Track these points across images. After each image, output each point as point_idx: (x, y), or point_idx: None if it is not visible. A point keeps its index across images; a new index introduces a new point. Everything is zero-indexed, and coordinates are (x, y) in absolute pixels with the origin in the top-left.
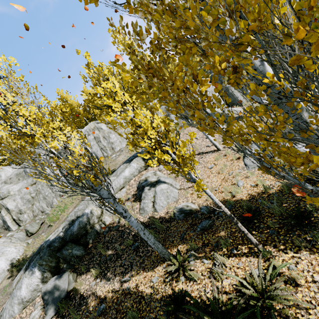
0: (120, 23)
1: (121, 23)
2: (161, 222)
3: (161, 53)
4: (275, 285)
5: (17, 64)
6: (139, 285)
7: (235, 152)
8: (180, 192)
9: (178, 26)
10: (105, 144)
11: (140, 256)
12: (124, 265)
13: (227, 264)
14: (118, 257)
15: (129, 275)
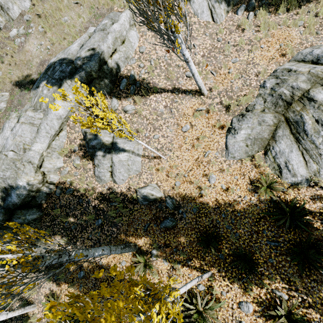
0: None
1: None
2: (123, 201)
3: None
4: (209, 312)
5: None
6: (110, 263)
7: (221, 111)
8: (144, 162)
9: None
10: None
11: (106, 235)
12: (92, 240)
13: (181, 272)
14: (83, 229)
15: None
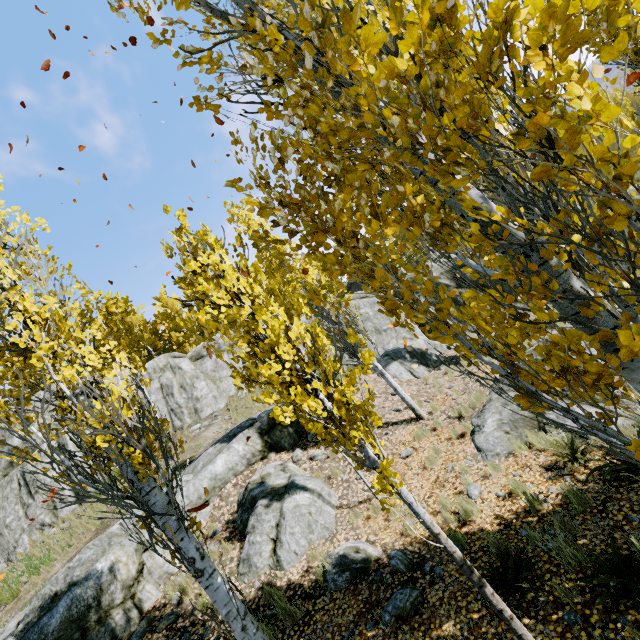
0: (250, 136)
1: (253, 135)
2: (291, 599)
3: (315, 178)
4: None
5: (48, 229)
6: None
7: (453, 422)
8: (340, 515)
9: (346, 137)
10: (182, 400)
11: None
12: None
13: None
14: None
15: None
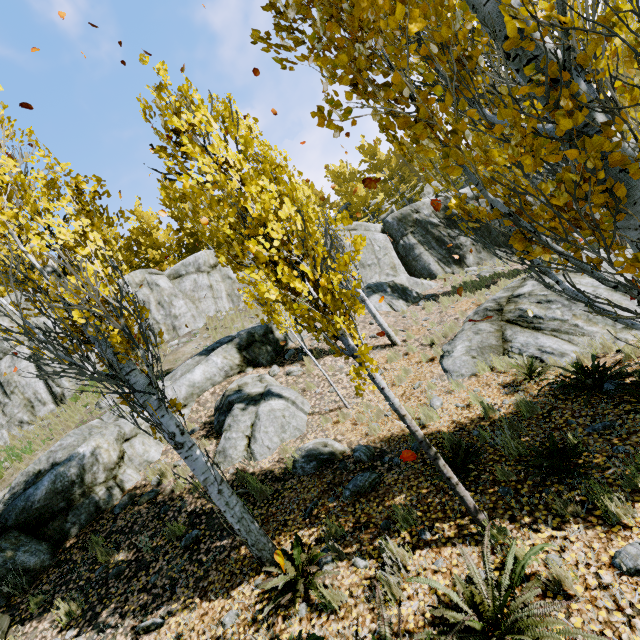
0: None
1: None
2: (263, 482)
3: None
4: (523, 598)
5: None
6: (186, 637)
7: (424, 349)
8: (312, 420)
9: None
10: (159, 317)
11: (199, 562)
12: (153, 588)
13: (409, 566)
14: (140, 569)
15: (163, 612)
